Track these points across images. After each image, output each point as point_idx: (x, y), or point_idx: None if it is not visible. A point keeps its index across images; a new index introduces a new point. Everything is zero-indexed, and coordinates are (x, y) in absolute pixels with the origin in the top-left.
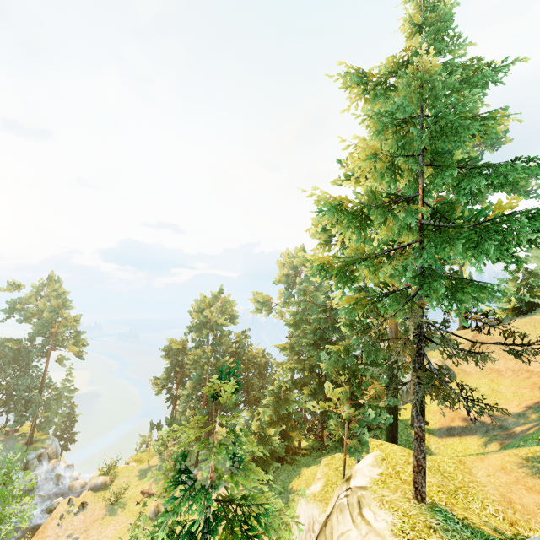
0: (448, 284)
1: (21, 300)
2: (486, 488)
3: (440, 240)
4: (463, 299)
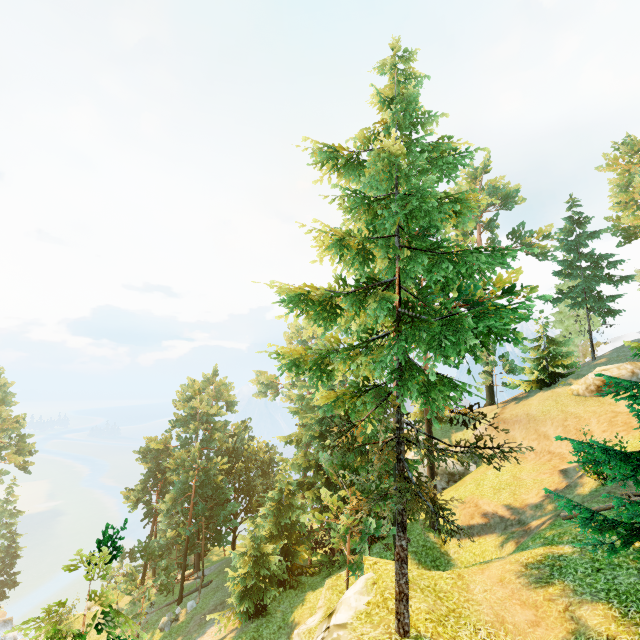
0: (424, 380)
1: None
2: (481, 606)
3: (412, 332)
4: (436, 398)
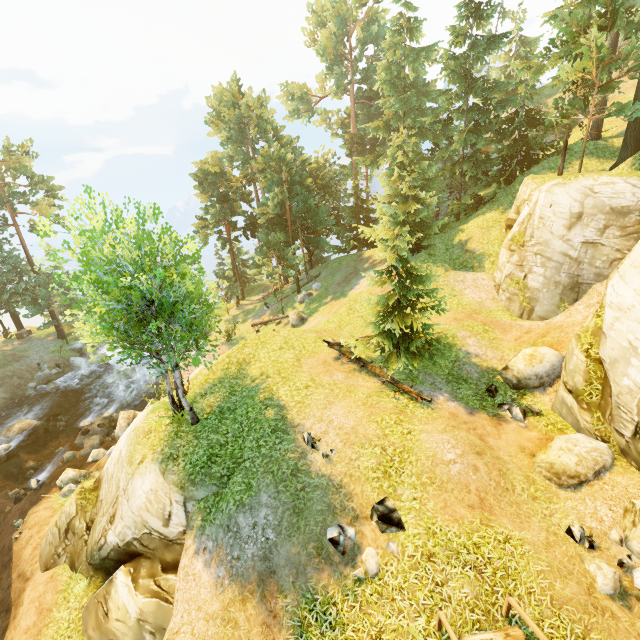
0: None
1: None
2: None
3: None
4: None
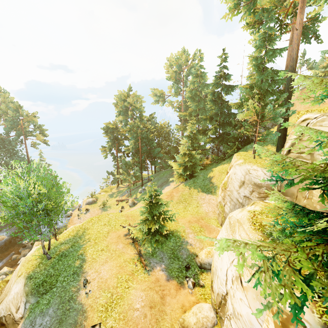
0: None
1: None
2: None
3: None
4: None
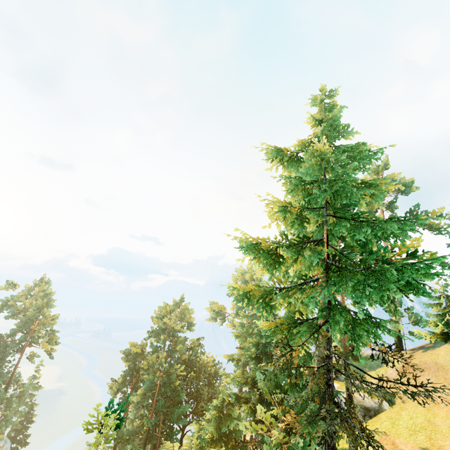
0: (349, 318)
1: (13, 298)
2: None
3: (339, 278)
4: (361, 334)
